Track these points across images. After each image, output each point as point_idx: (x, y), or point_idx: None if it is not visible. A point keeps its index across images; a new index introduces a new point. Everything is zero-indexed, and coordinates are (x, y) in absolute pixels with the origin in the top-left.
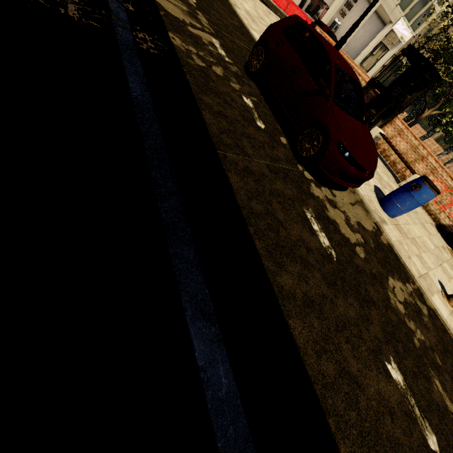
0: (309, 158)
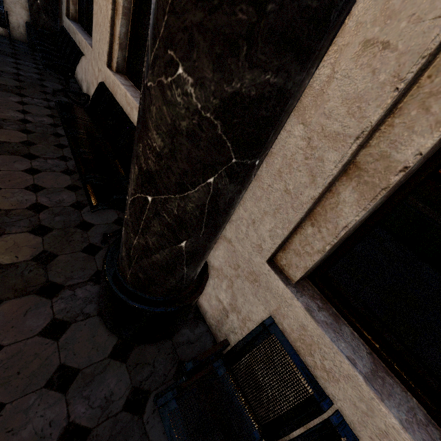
0: None
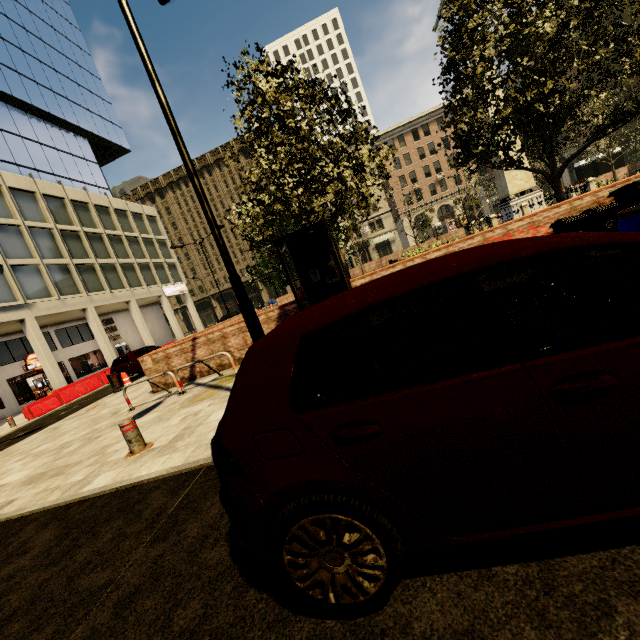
0: None
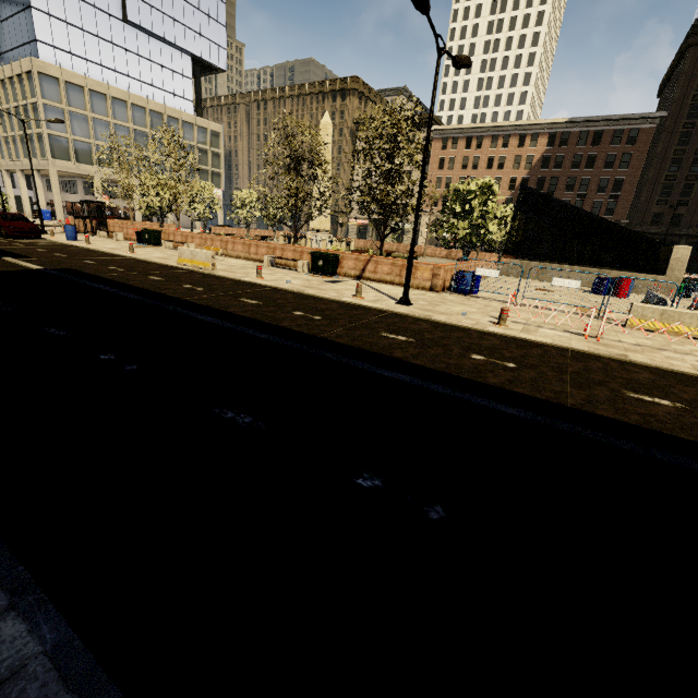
0: (6, 235)
